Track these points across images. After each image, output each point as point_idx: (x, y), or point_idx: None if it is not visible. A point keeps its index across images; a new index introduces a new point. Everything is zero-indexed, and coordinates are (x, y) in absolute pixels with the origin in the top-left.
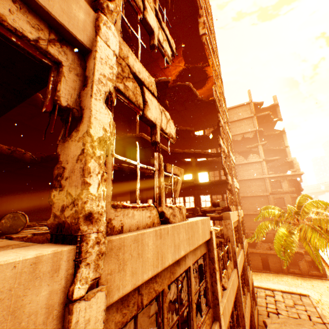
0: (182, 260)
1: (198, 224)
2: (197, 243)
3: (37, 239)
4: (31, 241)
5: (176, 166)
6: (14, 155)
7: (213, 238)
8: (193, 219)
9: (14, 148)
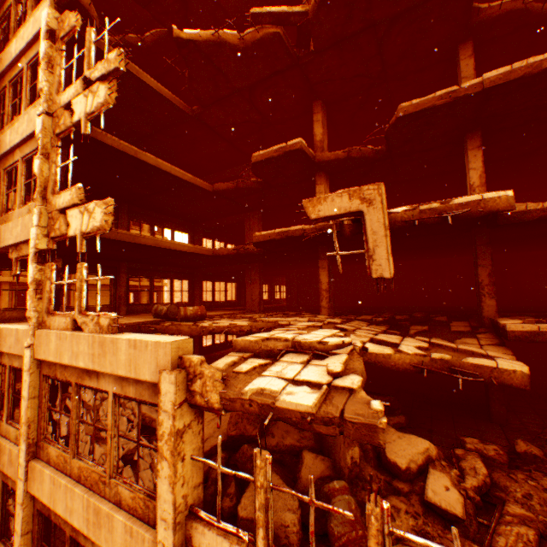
0: (96, 376)
1: (120, 344)
2: (112, 370)
3: (173, 328)
4: (170, 329)
5: (340, 191)
6: (240, 253)
7: (164, 388)
8: (117, 335)
9: (238, 247)
